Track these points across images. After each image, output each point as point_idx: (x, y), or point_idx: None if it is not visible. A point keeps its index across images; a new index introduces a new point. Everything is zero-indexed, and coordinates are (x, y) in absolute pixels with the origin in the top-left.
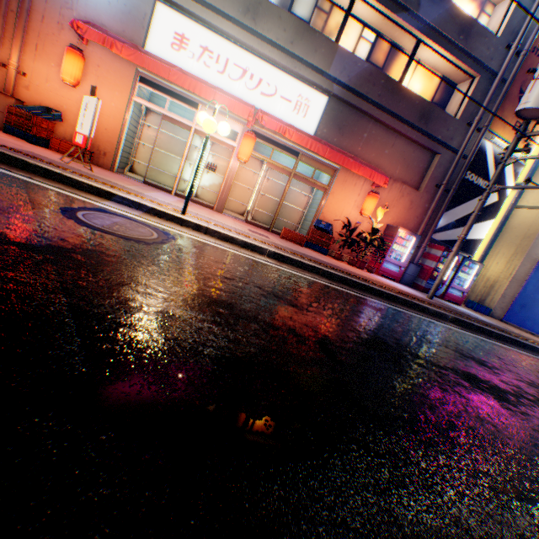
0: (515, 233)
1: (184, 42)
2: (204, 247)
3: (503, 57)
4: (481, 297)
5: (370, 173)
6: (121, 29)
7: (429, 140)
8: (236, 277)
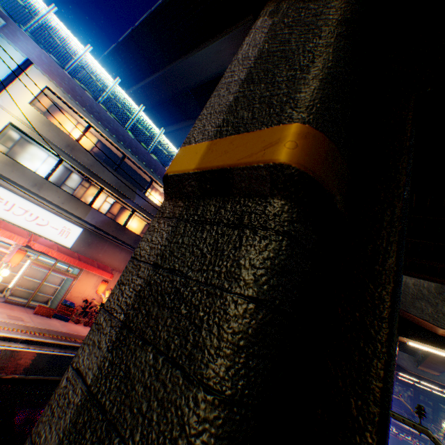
0: None
1: None
2: None
3: None
4: None
5: (103, 272)
6: None
7: None
8: (2, 369)
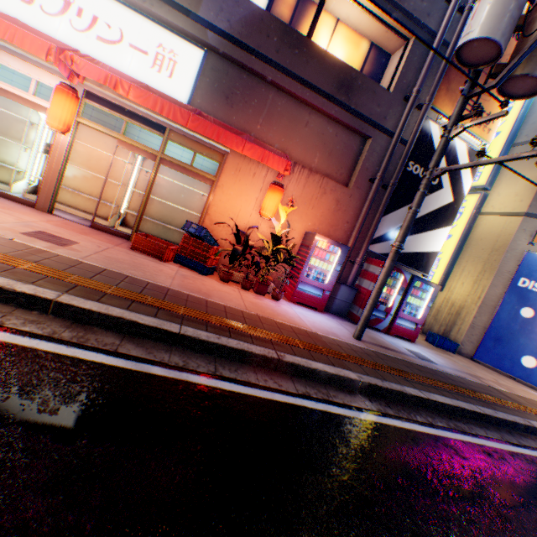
0: (482, 246)
1: None
2: None
3: (443, 14)
4: (446, 327)
5: (262, 154)
6: None
7: (354, 117)
8: None
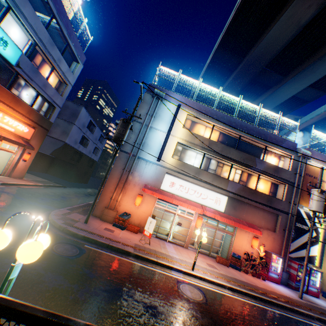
0: None
1: (173, 184)
2: (211, 293)
3: (294, 176)
4: None
5: (252, 230)
6: (154, 184)
7: (273, 209)
8: (235, 315)
